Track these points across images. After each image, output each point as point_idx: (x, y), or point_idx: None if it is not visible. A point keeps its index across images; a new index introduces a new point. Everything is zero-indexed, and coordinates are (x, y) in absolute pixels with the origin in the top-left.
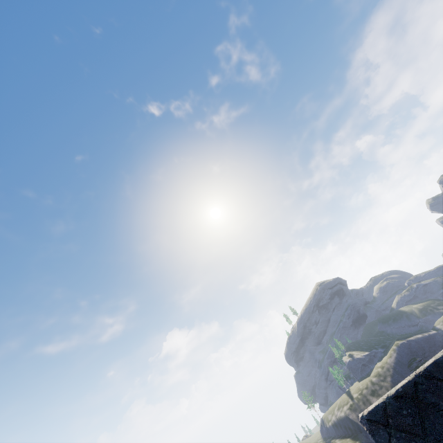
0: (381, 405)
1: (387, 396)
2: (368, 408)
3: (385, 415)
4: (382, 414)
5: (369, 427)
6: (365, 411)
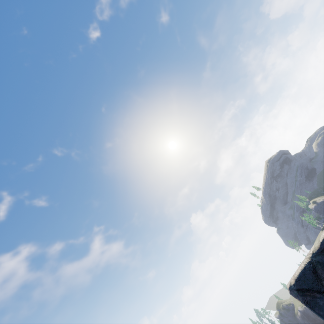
0: (307, 267)
1: (312, 254)
2: (294, 274)
3: (318, 279)
4: (313, 279)
5: (302, 299)
6: (291, 279)
